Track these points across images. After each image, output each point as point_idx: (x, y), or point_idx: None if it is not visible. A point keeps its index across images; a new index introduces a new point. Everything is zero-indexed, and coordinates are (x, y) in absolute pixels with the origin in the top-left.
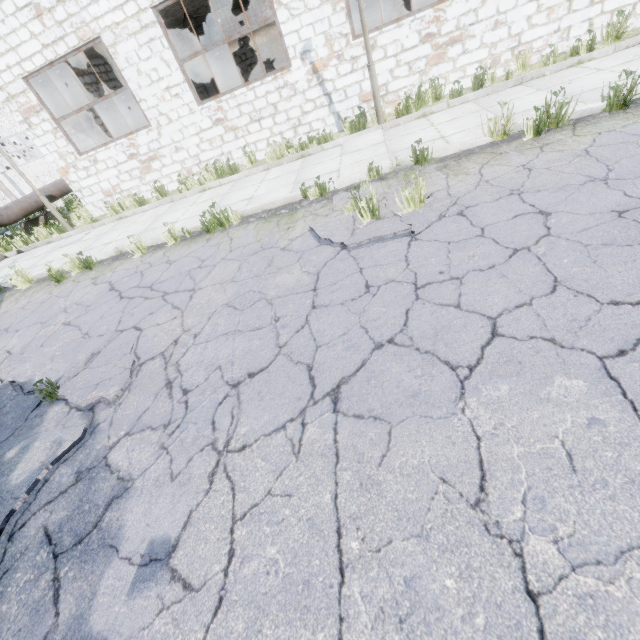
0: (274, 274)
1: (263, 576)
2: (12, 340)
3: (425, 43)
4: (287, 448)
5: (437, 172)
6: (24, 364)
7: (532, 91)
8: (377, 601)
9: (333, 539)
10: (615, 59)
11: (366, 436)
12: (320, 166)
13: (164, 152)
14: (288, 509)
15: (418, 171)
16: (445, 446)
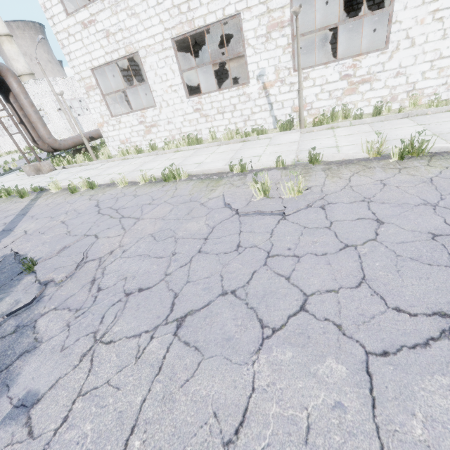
0: (188, 220)
1: (74, 444)
2: (31, 224)
3: (343, 80)
4: (134, 352)
5: (321, 172)
6: (28, 243)
7: (413, 124)
8: None
9: (127, 433)
10: None
11: (184, 360)
12: (251, 150)
13: (161, 123)
14: (112, 398)
15: (309, 168)
16: (229, 387)
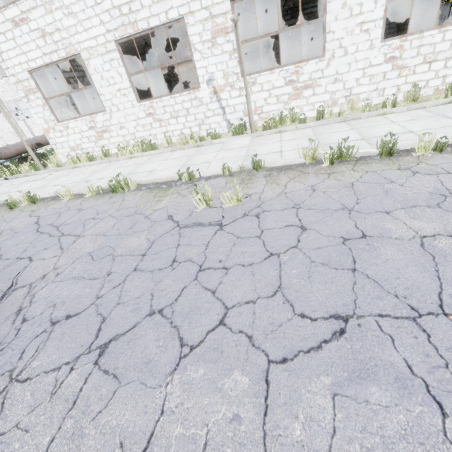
0: (129, 236)
1: None
2: None
3: (288, 85)
4: (50, 387)
5: (263, 178)
6: None
7: (348, 128)
8: None
9: None
10: (405, 116)
11: (100, 390)
12: (203, 156)
13: (112, 128)
14: (19, 443)
15: (253, 174)
16: (139, 414)
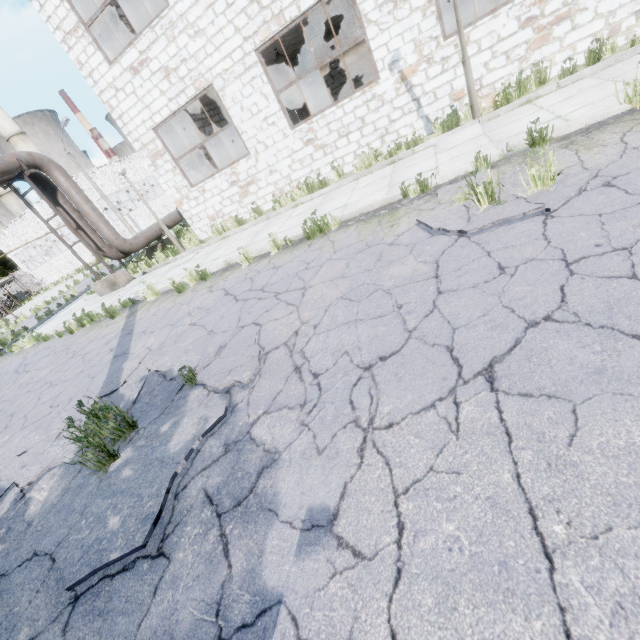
0: (386, 267)
1: (445, 552)
2: (150, 340)
3: (525, 28)
4: (442, 426)
5: (561, 150)
6: (164, 357)
7: None
8: (609, 594)
9: (526, 520)
10: None
11: (542, 415)
12: (414, 167)
13: (260, 176)
14: (459, 486)
15: (536, 153)
16: None
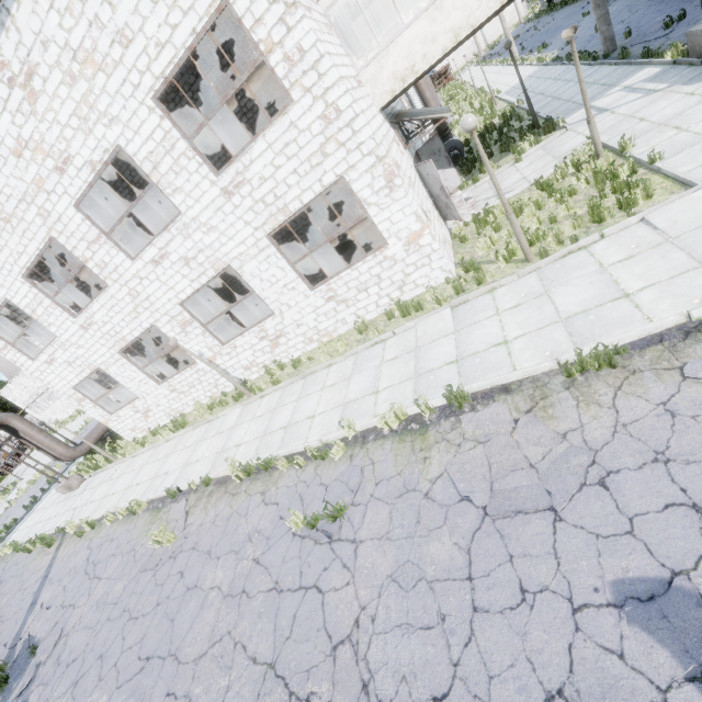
0: (119, 580)
1: None
2: (48, 593)
3: (263, 340)
4: None
5: (205, 499)
6: (39, 622)
7: (295, 398)
8: None
9: None
10: (337, 373)
11: None
12: (203, 445)
13: (152, 407)
14: None
15: (205, 491)
16: None
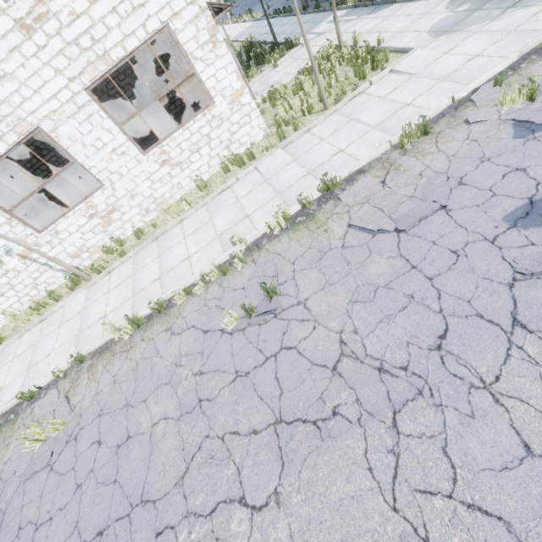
0: None
1: None
2: None
3: (93, 218)
4: None
5: (86, 374)
6: None
7: (156, 256)
8: None
9: None
10: (194, 222)
11: None
12: (46, 341)
13: None
14: None
15: (80, 369)
16: None
